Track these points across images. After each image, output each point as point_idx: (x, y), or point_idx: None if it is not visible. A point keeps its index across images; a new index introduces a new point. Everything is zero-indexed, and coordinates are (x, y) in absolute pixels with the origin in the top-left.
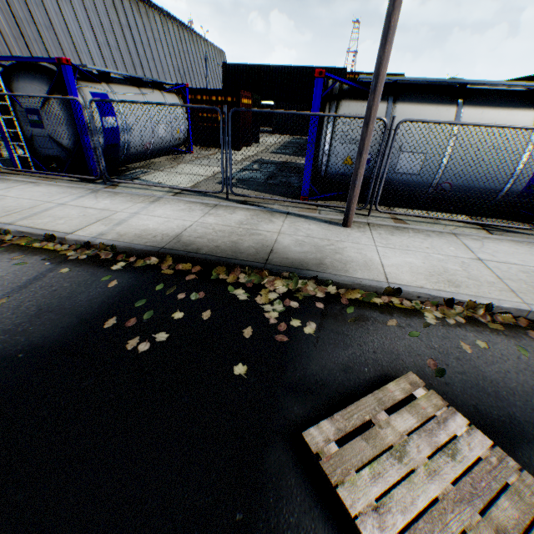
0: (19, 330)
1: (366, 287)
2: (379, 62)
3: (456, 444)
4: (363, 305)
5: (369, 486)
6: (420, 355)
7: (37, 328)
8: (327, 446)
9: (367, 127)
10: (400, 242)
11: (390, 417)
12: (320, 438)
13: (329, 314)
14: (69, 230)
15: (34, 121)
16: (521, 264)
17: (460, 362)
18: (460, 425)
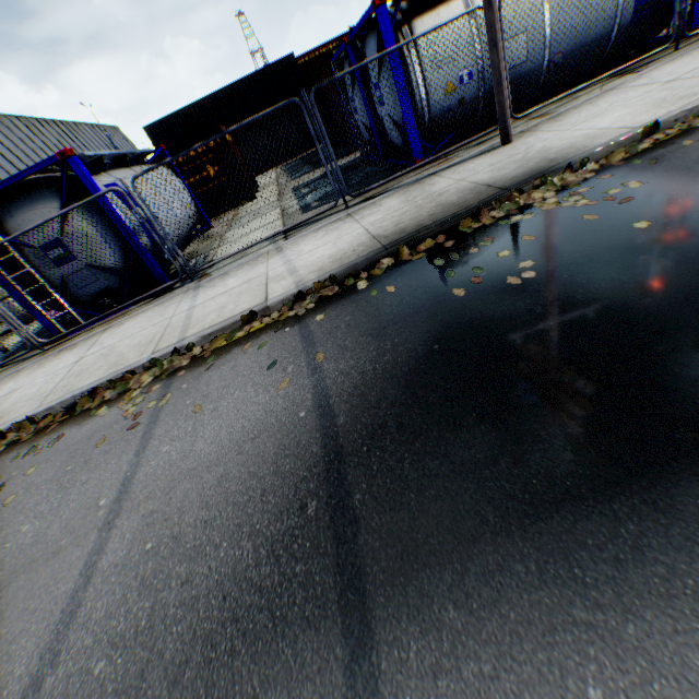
0: (389, 348)
1: (622, 143)
2: None
3: None
4: (637, 156)
5: None
6: None
7: (401, 337)
8: None
9: (492, 9)
10: (579, 118)
11: None
12: None
13: (625, 175)
14: (258, 302)
15: (58, 257)
16: None
17: None
18: None
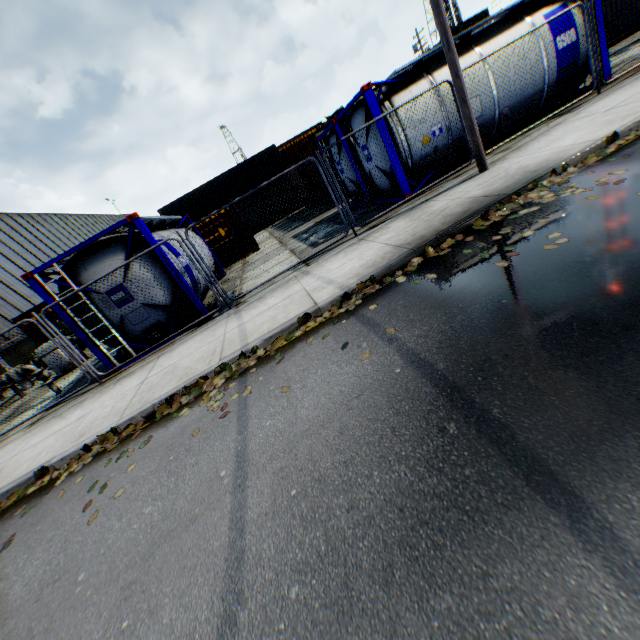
0: (456, 312)
1: (591, 151)
2: (442, 27)
3: None
4: (608, 157)
5: None
6: None
7: (463, 302)
8: None
9: (459, 78)
10: (540, 145)
11: None
12: None
13: (605, 169)
14: (308, 307)
15: (119, 300)
16: (634, 94)
17: None
18: None
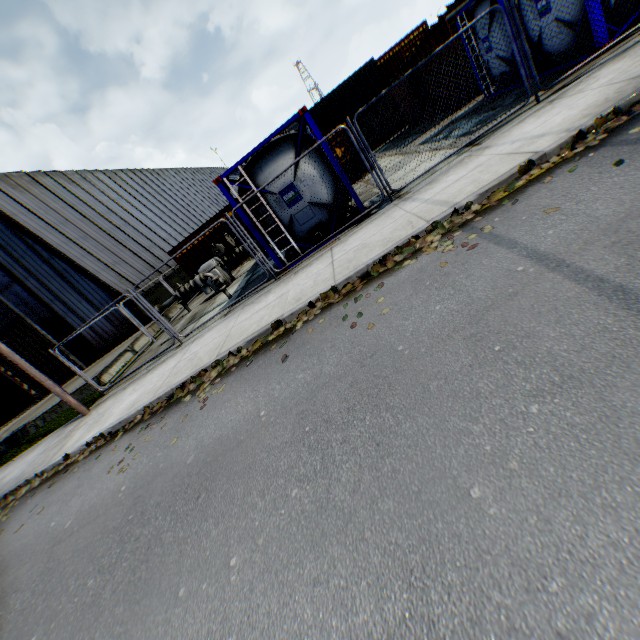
0: None
1: None
2: None
3: None
4: None
5: None
6: None
7: None
8: None
9: None
10: None
11: None
12: None
13: None
14: (524, 158)
15: (289, 200)
16: None
17: None
18: None
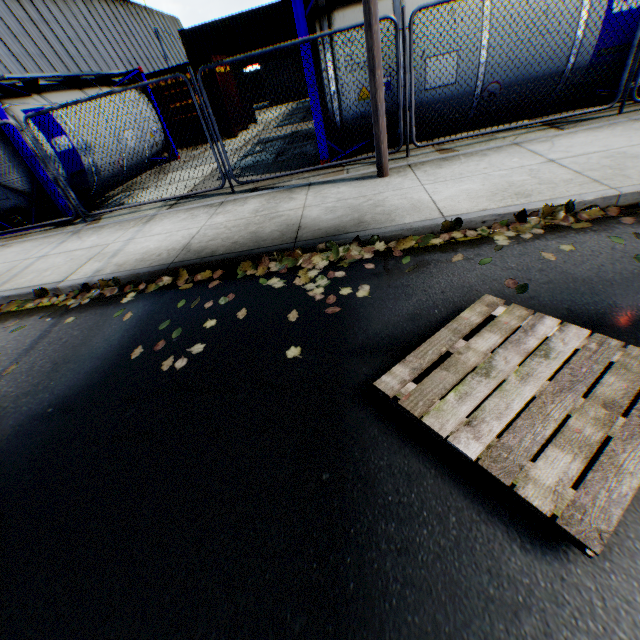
0: (40, 389)
1: (419, 230)
2: None
3: (549, 344)
4: (420, 252)
5: (457, 408)
6: (497, 280)
7: (59, 381)
8: (404, 388)
9: (370, 31)
10: (451, 172)
11: (469, 342)
12: (395, 382)
13: (382, 272)
14: (60, 279)
15: None
16: (604, 150)
17: (545, 272)
18: (551, 326)
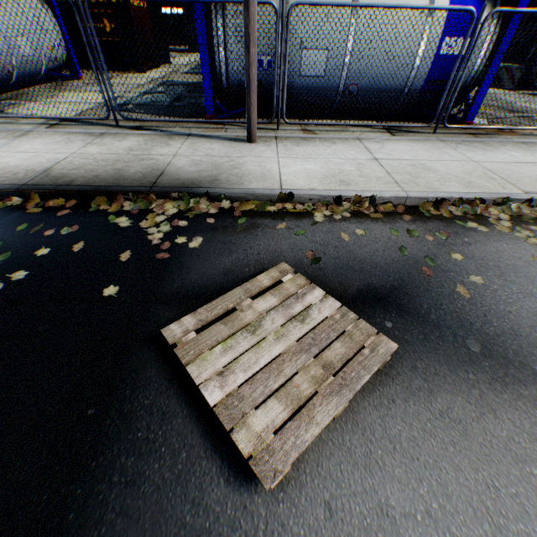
0: None
1: (260, 197)
2: None
3: (309, 311)
4: (256, 215)
5: (218, 359)
6: (302, 250)
7: None
8: (186, 337)
9: (248, 10)
10: (304, 151)
11: (253, 302)
12: (179, 331)
13: (219, 228)
14: None
15: None
16: (412, 159)
17: (338, 249)
18: (317, 296)
